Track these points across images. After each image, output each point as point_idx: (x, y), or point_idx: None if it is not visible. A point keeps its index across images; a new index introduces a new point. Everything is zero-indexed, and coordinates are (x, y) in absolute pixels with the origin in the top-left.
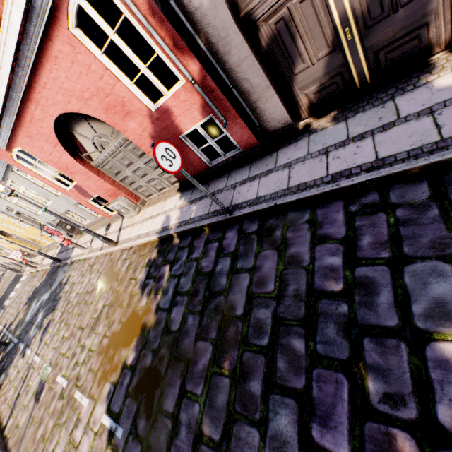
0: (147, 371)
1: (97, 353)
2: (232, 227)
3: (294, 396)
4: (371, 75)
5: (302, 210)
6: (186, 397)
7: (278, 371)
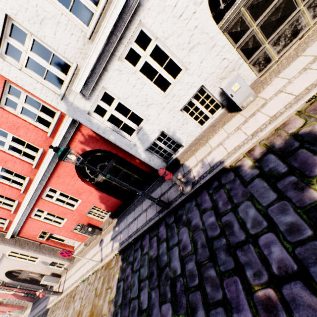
0: None
1: None
2: None
3: None
4: None
5: None
6: None
7: None
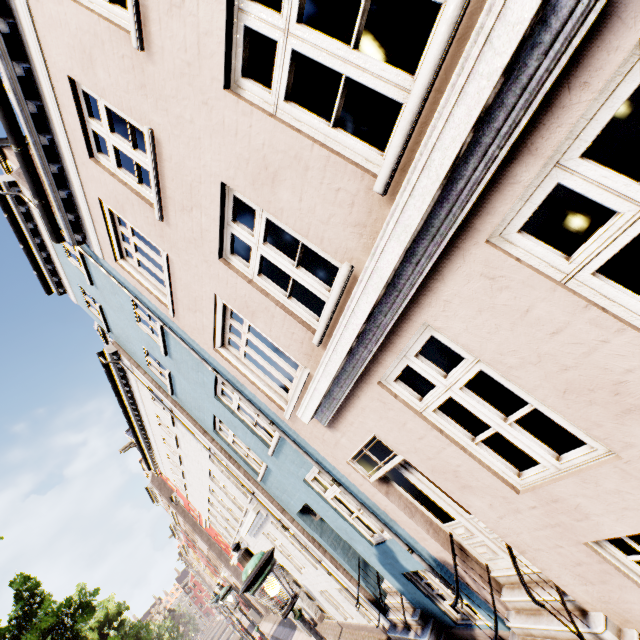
0: None
1: None
2: None
3: None
4: None
5: None
6: None
7: None
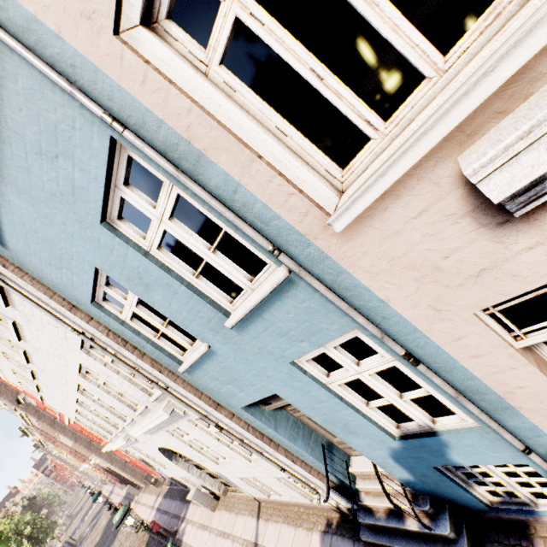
0: None
1: None
2: None
3: None
4: None
5: None
6: None
7: None
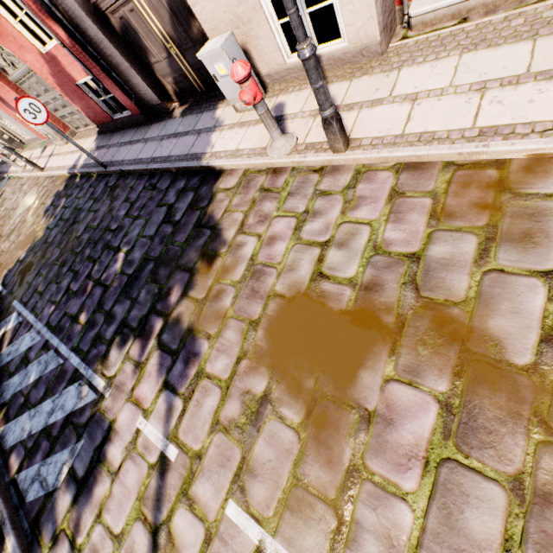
0: (28, 263)
1: (6, 253)
2: (106, 179)
3: (74, 272)
4: (204, 85)
5: (134, 178)
6: (39, 275)
7: (76, 263)
